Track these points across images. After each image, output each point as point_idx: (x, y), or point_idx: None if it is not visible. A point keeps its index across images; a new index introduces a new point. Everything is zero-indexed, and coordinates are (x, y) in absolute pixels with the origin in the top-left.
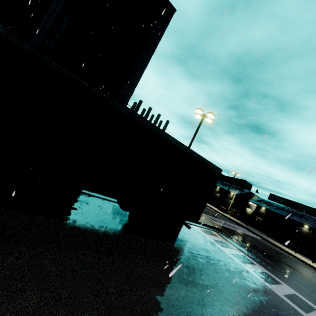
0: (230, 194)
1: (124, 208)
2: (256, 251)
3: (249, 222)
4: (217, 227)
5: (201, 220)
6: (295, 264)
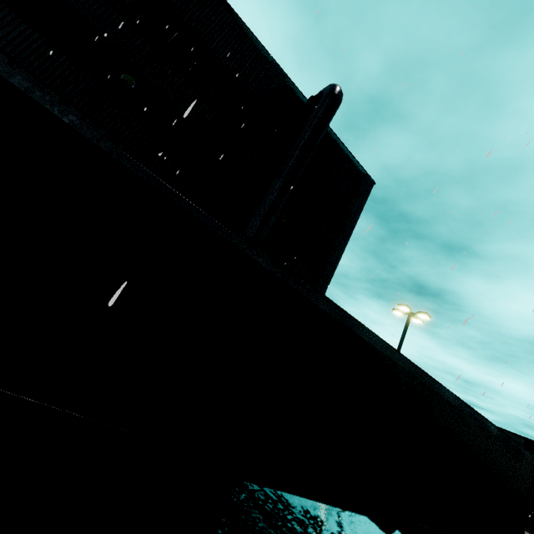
0: None
1: (386, 528)
2: None
3: None
4: None
5: None
6: None
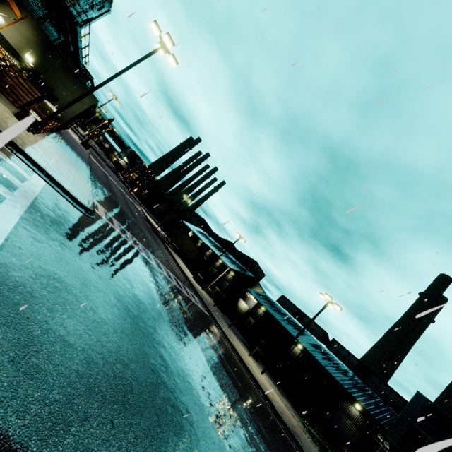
0: (229, 274)
1: None
2: (116, 256)
3: (233, 318)
4: (72, 194)
5: (37, 160)
6: (201, 332)
